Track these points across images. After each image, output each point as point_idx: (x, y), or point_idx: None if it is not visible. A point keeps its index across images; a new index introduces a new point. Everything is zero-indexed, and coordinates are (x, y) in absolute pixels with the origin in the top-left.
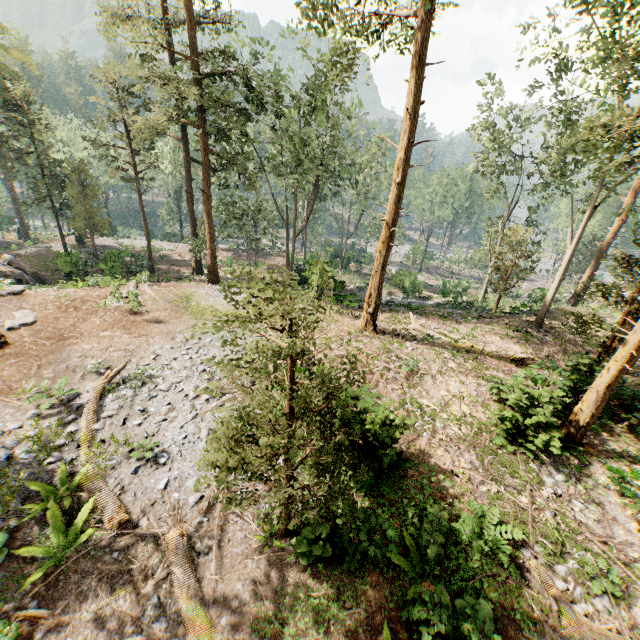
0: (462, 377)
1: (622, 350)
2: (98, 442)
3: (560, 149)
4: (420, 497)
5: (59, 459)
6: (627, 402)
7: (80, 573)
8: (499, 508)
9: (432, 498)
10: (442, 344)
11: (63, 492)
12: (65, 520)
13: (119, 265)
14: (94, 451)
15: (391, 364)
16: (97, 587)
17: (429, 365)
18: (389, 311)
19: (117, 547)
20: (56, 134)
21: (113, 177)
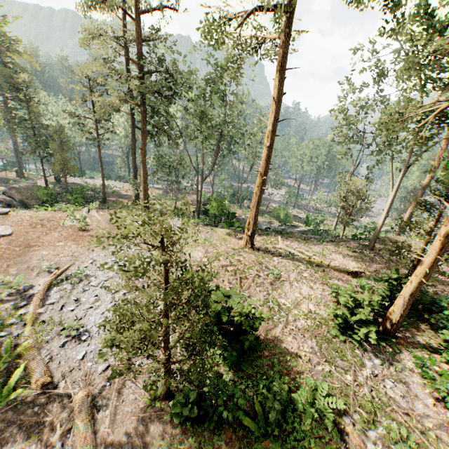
0: (312, 284)
1: (420, 268)
2: (40, 322)
3: None
4: (270, 373)
5: (9, 334)
6: (429, 306)
7: (7, 422)
8: (329, 383)
9: (280, 374)
10: (300, 259)
11: (7, 359)
12: (4, 380)
13: (81, 196)
14: (35, 329)
15: (261, 272)
16: (17, 434)
17: (289, 274)
18: (265, 234)
19: (39, 403)
20: (48, 108)
21: (82, 137)
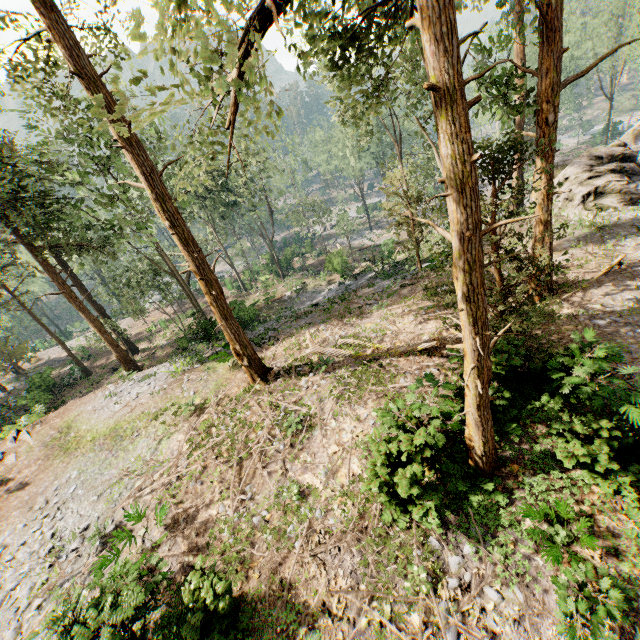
0: (360, 408)
1: (466, 362)
2: None
3: (406, 58)
4: None
5: None
6: (545, 376)
7: None
8: None
9: None
10: (344, 361)
11: None
12: None
13: (49, 386)
14: None
15: (276, 428)
16: None
17: (323, 406)
18: (296, 332)
19: None
20: None
21: None
